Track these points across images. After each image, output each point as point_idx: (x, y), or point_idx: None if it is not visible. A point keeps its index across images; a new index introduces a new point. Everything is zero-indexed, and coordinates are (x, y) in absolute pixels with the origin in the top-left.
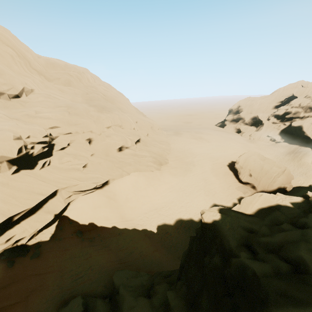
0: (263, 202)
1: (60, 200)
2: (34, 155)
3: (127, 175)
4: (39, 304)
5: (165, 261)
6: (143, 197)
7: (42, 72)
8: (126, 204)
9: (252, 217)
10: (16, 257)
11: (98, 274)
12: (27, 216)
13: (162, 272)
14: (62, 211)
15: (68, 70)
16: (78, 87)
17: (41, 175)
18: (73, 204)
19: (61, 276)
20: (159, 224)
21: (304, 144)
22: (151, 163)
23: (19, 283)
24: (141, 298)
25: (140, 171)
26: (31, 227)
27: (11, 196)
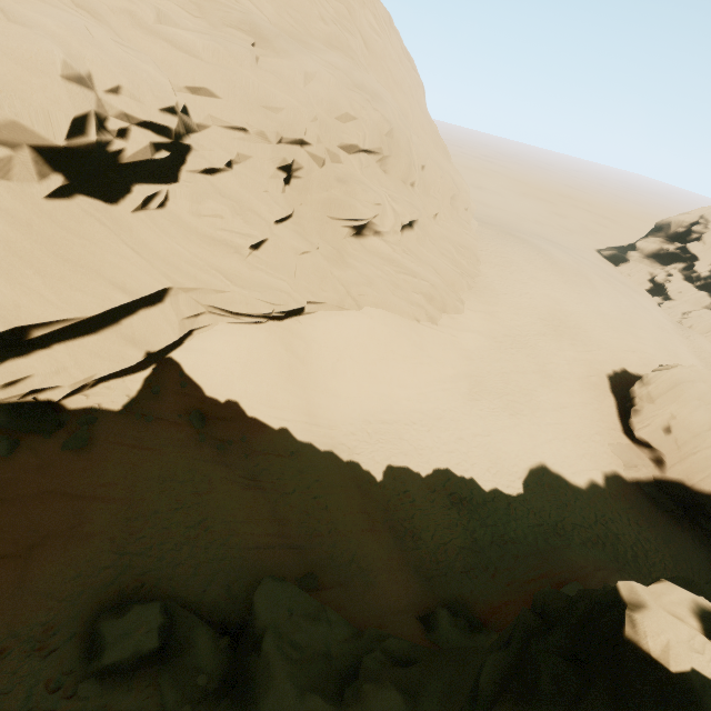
0: None
1: (169, 318)
2: (125, 160)
3: (354, 308)
4: (57, 577)
5: (386, 568)
6: (374, 380)
7: None
8: (329, 384)
9: None
10: (25, 431)
11: (218, 548)
12: (74, 333)
13: (386, 637)
14: (170, 345)
15: None
16: None
17: (132, 231)
18: (201, 339)
19: (128, 518)
20: (392, 461)
21: None
22: (423, 297)
23: (17, 506)
24: (316, 700)
25: (388, 309)
26: (79, 367)
27: (32, 265)
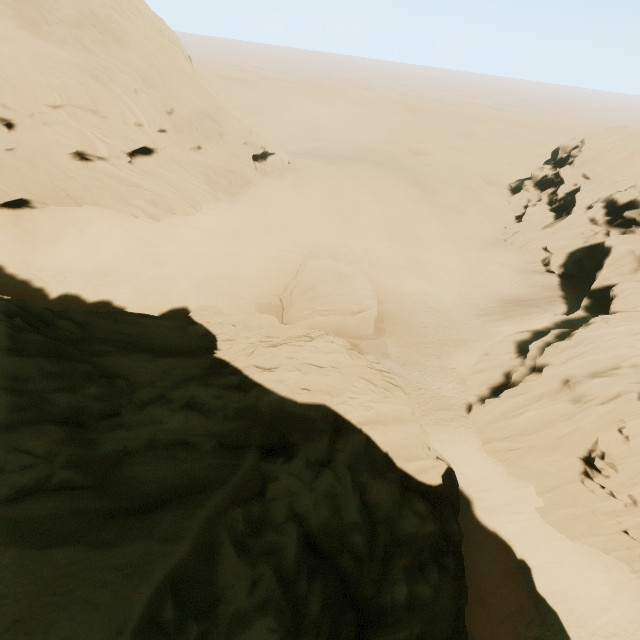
0: None
1: None
2: None
3: (74, 205)
4: None
5: None
6: (86, 250)
7: None
8: (50, 249)
9: None
10: None
11: None
12: None
13: None
14: None
15: None
16: (33, 4)
17: None
18: None
19: None
20: (70, 292)
21: (579, 296)
22: (145, 202)
23: None
24: None
25: (105, 207)
26: None
27: None
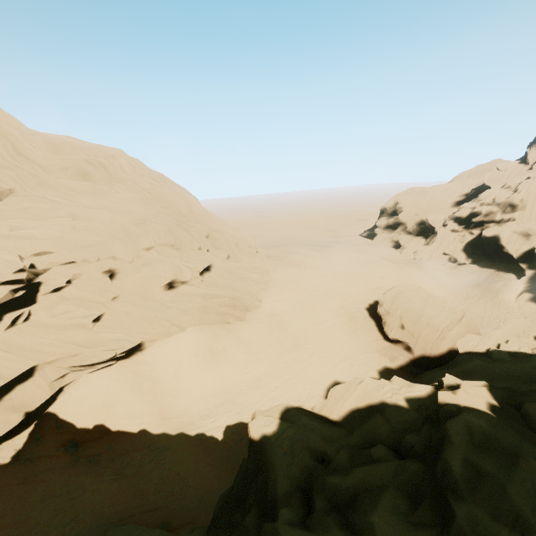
0: (361, 396)
1: (40, 385)
2: None
3: (180, 332)
4: None
5: None
6: (207, 372)
7: (36, 159)
8: (174, 387)
9: (335, 427)
10: None
11: (88, 531)
12: None
13: (195, 530)
14: (47, 404)
15: (87, 154)
16: (102, 181)
17: (6, 341)
18: (70, 391)
19: None
20: (229, 422)
21: (505, 267)
22: (228, 308)
23: None
24: None
25: (204, 324)
26: None
27: None
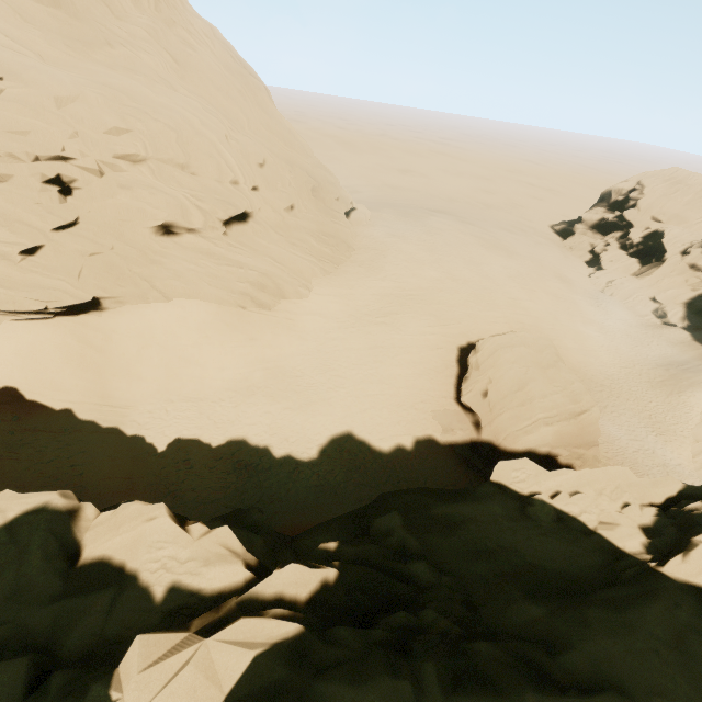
0: (131, 542)
1: None
2: None
3: (162, 300)
4: None
5: None
6: (185, 364)
7: None
8: (133, 369)
9: (59, 574)
10: None
11: None
12: None
13: None
14: None
15: None
16: (86, 16)
17: None
18: None
19: None
20: (183, 435)
21: None
22: (252, 286)
23: None
24: None
25: (203, 299)
26: None
27: None
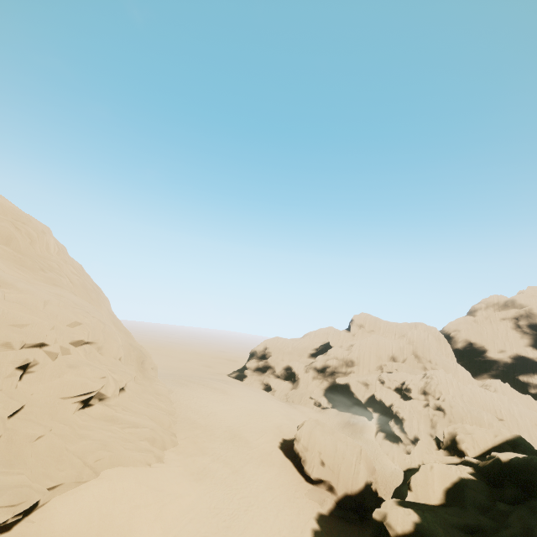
0: (441, 477)
1: None
2: None
3: (93, 477)
4: None
5: None
6: None
7: None
8: None
9: (448, 507)
10: None
11: None
12: None
13: None
14: None
15: (14, 219)
16: (25, 252)
17: None
18: None
19: None
20: None
21: (357, 410)
22: (148, 442)
23: None
24: None
25: (124, 464)
26: None
27: None
